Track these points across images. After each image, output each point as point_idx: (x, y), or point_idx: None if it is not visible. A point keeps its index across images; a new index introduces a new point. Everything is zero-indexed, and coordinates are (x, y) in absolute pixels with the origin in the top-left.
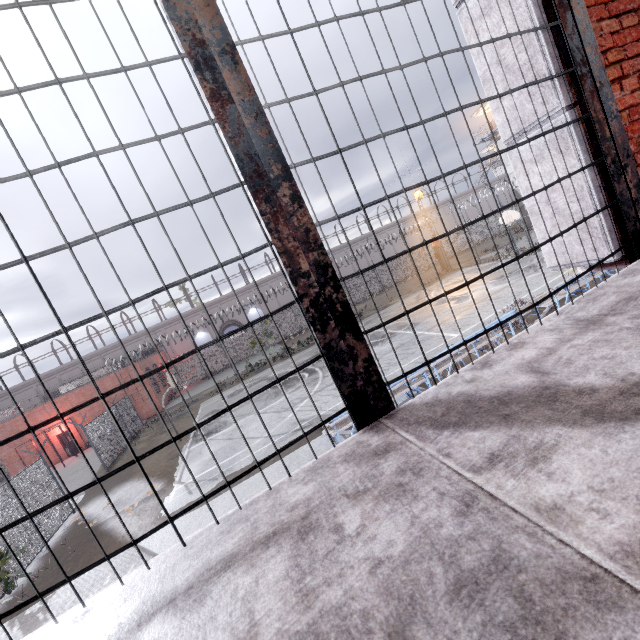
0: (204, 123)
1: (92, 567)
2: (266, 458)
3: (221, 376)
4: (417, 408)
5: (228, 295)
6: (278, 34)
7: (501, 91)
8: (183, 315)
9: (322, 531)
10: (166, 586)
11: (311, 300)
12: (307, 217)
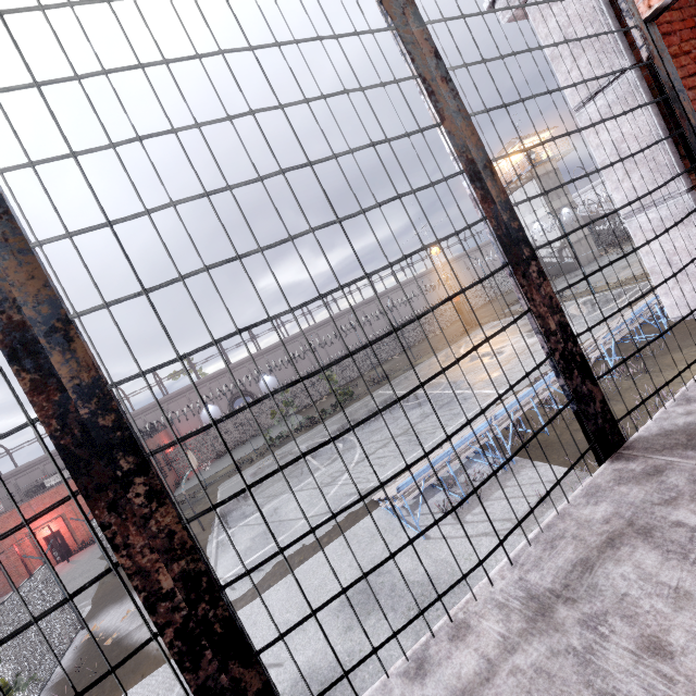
0: (480, 220)
1: (454, 585)
2: (552, 487)
3: (235, 454)
4: (652, 439)
5: (238, 363)
6: (518, 152)
7: (621, 175)
8: (188, 388)
9: (664, 528)
10: (535, 591)
11: (560, 353)
12: (549, 287)
